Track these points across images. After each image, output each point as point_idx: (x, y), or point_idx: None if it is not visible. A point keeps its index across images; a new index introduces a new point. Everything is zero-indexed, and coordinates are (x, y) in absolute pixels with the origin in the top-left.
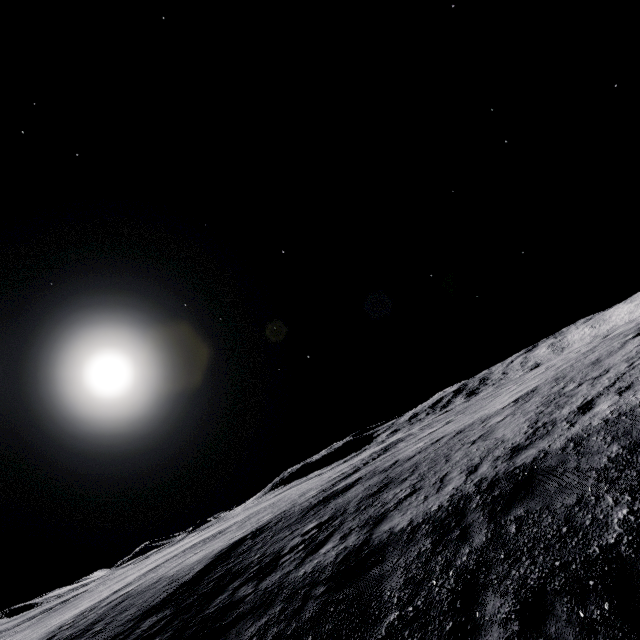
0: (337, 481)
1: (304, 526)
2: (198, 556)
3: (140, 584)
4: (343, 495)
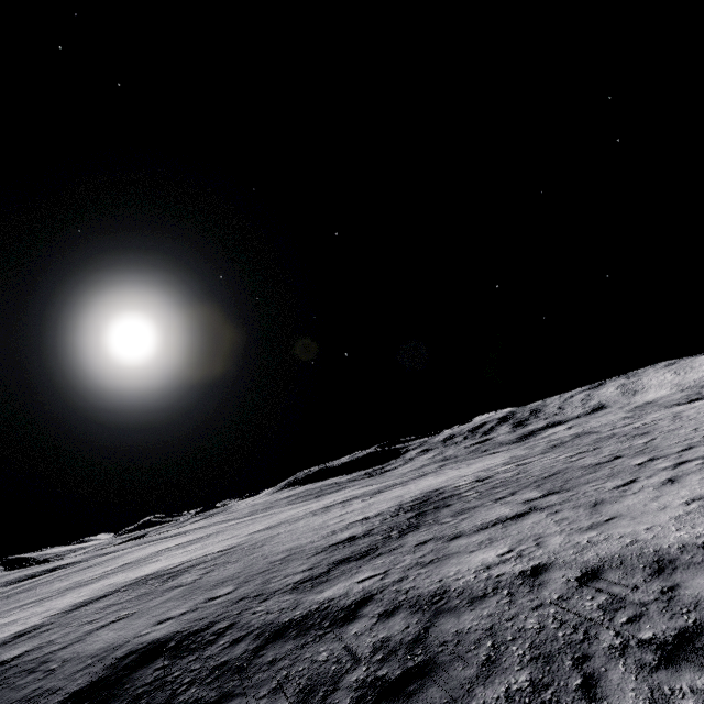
0: (337, 563)
1: (243, 698)
2: (105, 639)
3: (25, 653)
4: (333, 636)
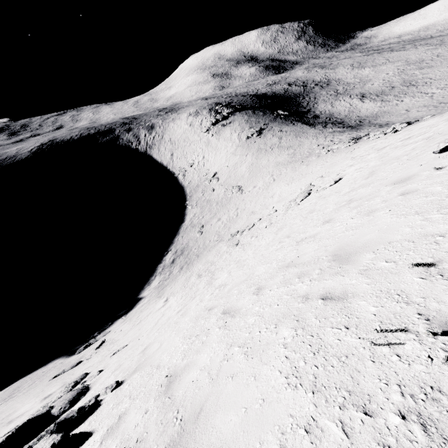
0: None
1: None
2: None
3: None
4: None
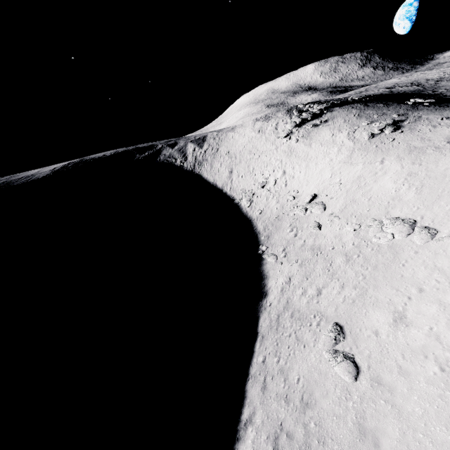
0: None
1: None
2: None
3: None
4: None
